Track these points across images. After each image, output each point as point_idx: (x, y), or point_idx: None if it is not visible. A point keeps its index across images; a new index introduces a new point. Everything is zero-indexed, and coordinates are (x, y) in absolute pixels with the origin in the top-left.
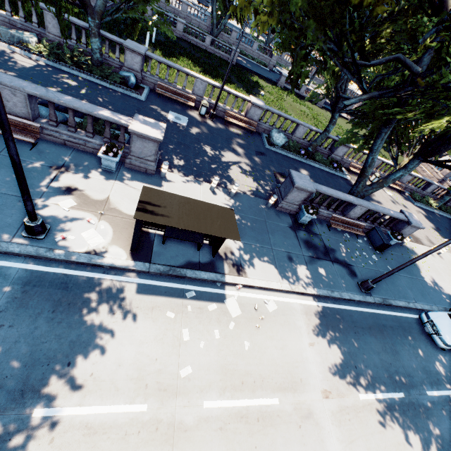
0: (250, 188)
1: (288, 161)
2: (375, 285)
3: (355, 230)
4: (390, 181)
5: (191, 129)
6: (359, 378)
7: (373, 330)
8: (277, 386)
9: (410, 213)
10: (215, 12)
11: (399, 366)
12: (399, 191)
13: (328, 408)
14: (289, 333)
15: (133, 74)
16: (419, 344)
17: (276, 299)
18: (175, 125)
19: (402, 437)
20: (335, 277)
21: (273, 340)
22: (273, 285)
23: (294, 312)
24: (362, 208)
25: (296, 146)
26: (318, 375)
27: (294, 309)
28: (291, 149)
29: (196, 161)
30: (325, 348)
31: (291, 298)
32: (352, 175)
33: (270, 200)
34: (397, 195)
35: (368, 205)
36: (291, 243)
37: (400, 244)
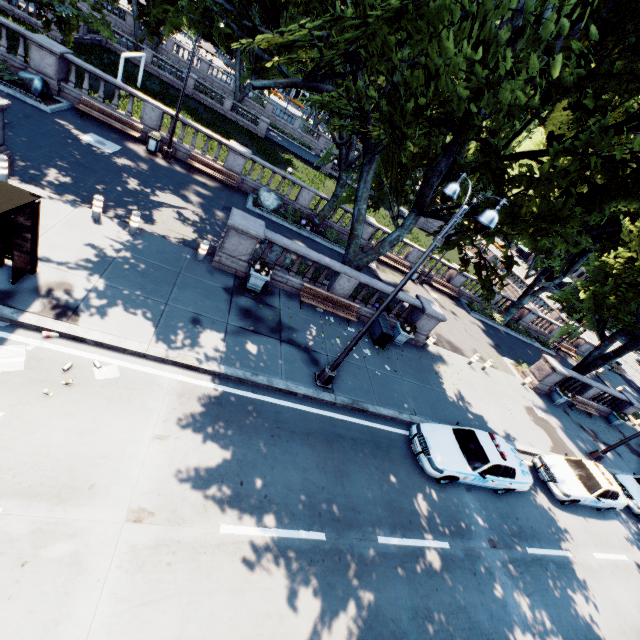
0: (182, 236)
1: (278, 229)
2: (335, 373)
3: (342, 312)
4: (387, 244)
5: (117, 158)
6: (238, 499)
7: (315, 438)
8: (20, 489)
9: (430, 301)
10: (239, 73)
11: (339, 494)
12: (451, 297)
13: (129, 539)
14: (118, 415)
15: (41, 78)
16: (398, 469)
17: (127, 365)
18: (88, 146)
19: (283, 604)
20: (275, 359)
21: (70, 418)
22: (130, 345)
23: (156, 389)
24: (350, 280)
25: (297, 215)
26: (144, 484)
27: (158, 384)
28: (287, 216)
29: (96, 187)
30: (189, 447)
31: (163, 370)
32: (383, 266)
33: (200, 248)
34: (446, 300)
35: (360, 276)
36: (213, 305)
37: (423, 347)
